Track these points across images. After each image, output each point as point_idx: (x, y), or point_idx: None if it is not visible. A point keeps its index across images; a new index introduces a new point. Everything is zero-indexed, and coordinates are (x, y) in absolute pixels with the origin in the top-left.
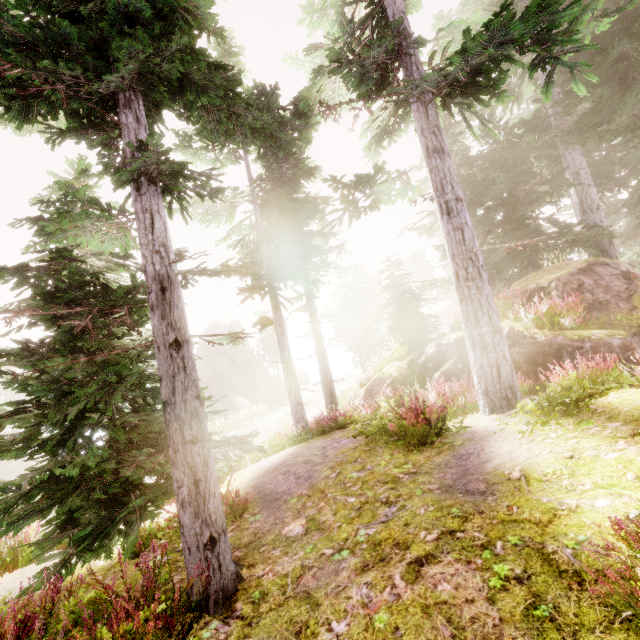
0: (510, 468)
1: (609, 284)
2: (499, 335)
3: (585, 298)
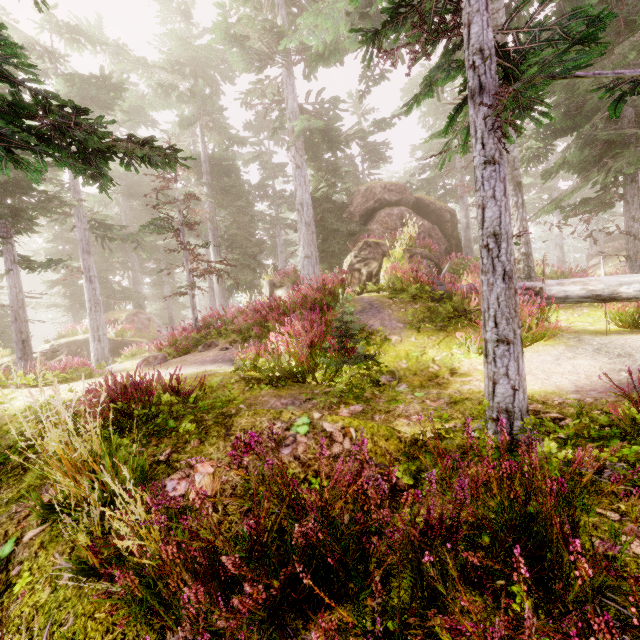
0: (119, 369)
1: (144, 322)
2: (106, 336)
3: (135, 326)
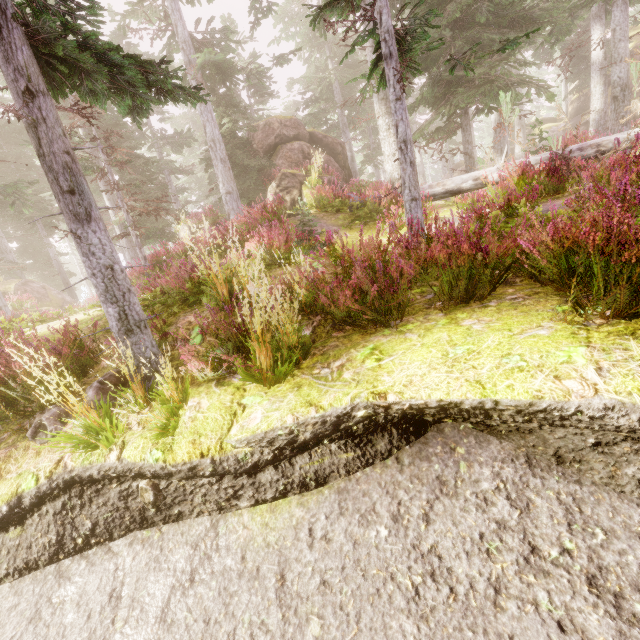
0: None
1: (39, 290)
2: (7, 307)
3: (31, 296)
